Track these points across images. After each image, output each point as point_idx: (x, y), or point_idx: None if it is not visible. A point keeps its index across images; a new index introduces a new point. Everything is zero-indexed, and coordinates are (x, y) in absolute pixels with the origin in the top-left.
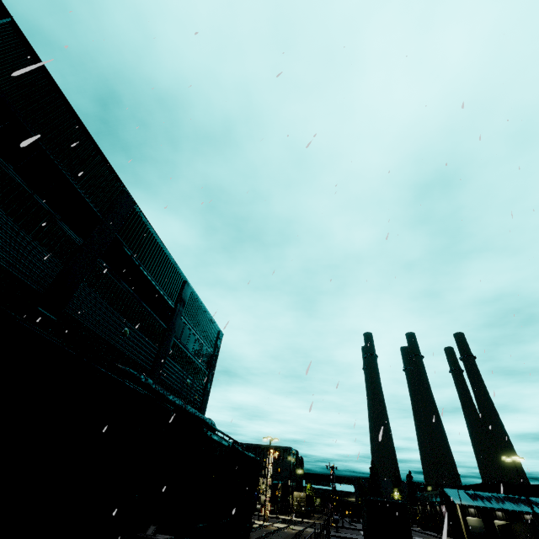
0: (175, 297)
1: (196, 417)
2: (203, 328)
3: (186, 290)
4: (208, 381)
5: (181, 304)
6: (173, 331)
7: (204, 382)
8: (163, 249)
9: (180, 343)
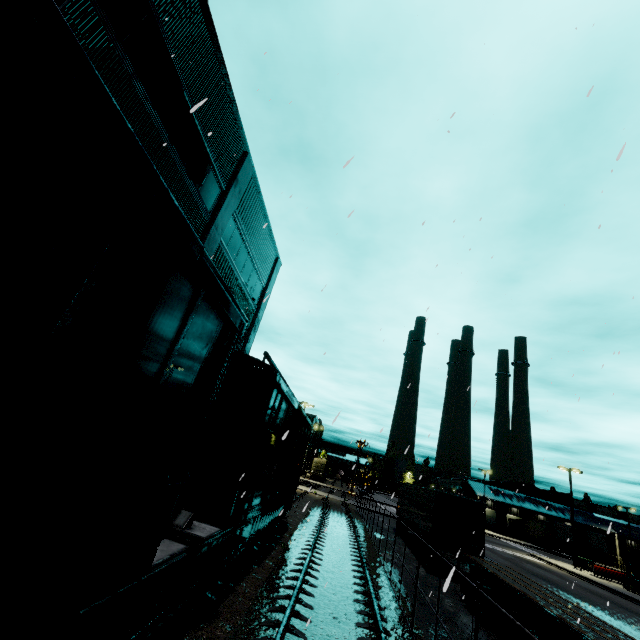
0: (228, 174)
1: (266, 354)
2: (258, 245)
3: (245, 170)
4: (255, 321)
5: (236, 189)
6: (219, 228)
7: (249, 321)
8: (219, 67)
9: (227, 253)
